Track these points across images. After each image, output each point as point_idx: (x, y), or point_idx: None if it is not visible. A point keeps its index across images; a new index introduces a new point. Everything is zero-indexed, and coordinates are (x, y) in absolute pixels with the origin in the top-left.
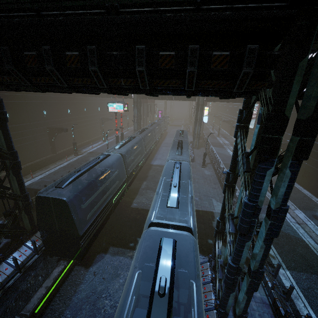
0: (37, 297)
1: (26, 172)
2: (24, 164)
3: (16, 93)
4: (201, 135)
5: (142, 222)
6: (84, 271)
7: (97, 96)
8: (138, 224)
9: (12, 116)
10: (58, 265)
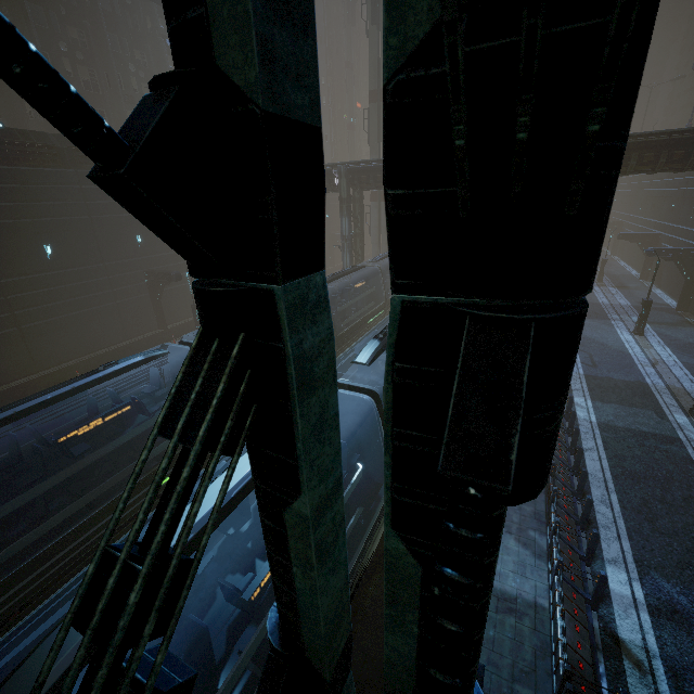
0: None
1: (81, 371)
2: (94, 351)
3: (67, 201)
4: None
5: None
6: None
7: None
8: None
9: (60, 250)
10: None
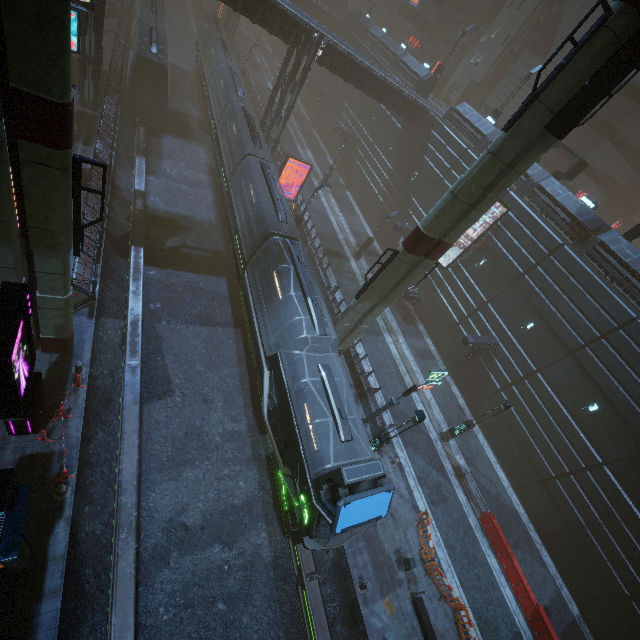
0: (142, 138)
1: None
2: None
3: None
4: None
5: (187, 124)
6: (158, 139)
7: None
8: (183, 124)
9: None
10: (139, 126)
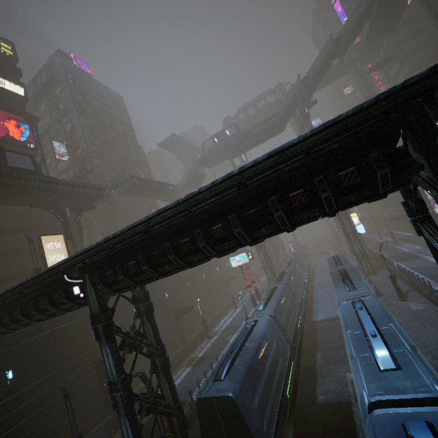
0: None
1: None
2: None
3: None
4: (367, 253)
5: (351, 430)
6: None
7: None
8: (345, 435)
9: None
10: None
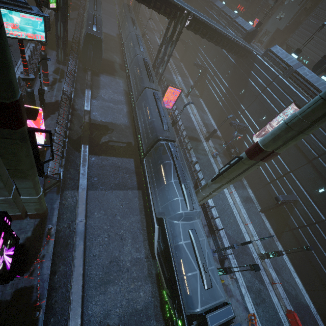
0: (89, 78)
1: None
2: None
3: None
4: None
5: (113, 67)
6: (97, 77)
7: None
8: (111, 67)
9: None
10: (88, 71)
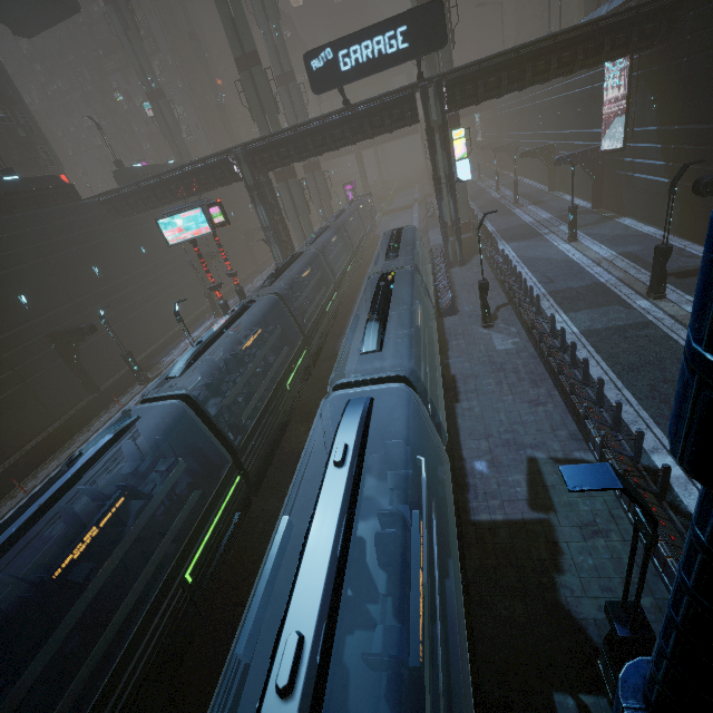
0: None
1: (15, 477)
2: (19, 448)
3: None
4: (467, 220)
5: None
6: None
7: (154, 206)
8: None
9: None
10: None
